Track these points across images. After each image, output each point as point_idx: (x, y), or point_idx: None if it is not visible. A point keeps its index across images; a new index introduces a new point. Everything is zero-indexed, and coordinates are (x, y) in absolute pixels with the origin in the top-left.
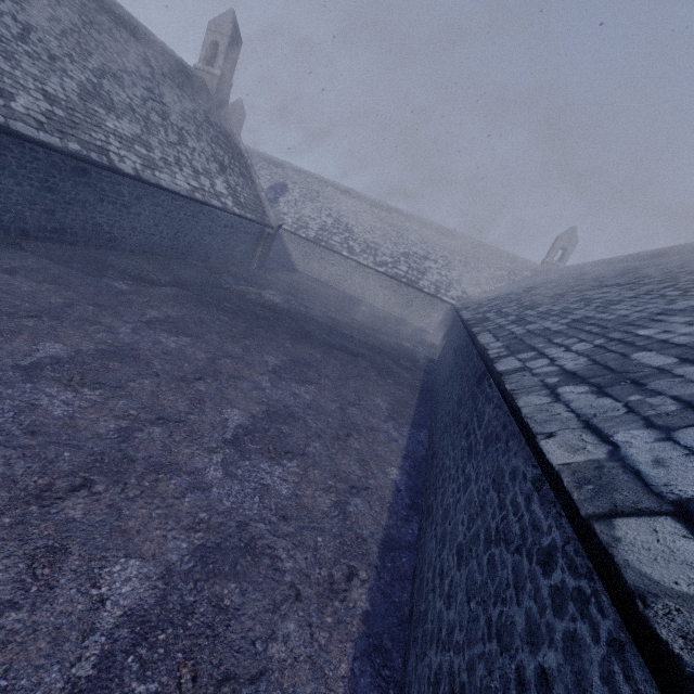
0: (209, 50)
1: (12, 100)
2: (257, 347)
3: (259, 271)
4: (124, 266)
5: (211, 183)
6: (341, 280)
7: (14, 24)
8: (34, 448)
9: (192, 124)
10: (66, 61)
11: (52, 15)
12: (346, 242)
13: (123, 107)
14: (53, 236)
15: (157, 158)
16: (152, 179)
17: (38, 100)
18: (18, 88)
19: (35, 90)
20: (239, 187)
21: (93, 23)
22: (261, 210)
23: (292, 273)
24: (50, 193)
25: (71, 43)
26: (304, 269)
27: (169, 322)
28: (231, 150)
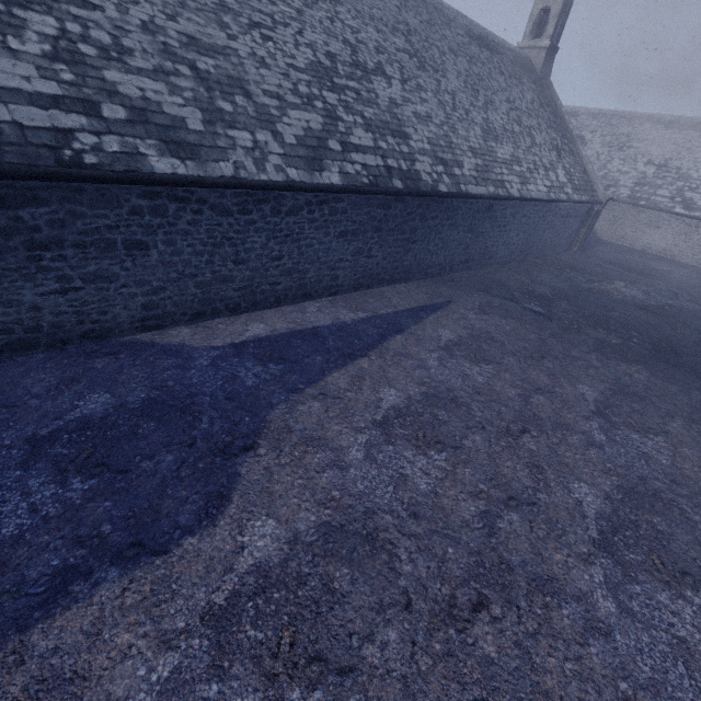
0: (536, 21)
1: (462, 167)
2: (698, 371)
3: (580, 255)
4: (512, 283)
5: (555, 176)
6: (667, 245)
7: (448, 98)
8: (691, 498)
9: (533, 117)
10: (471, 110)
11: (456, 72)
12: (679, 194)
13: (500, 132)
14: (462, 266)
15: (525, 171)
16: (527, 194)
17: (470, 158)
18: (462, 154)
19: (467, 150)
20: (571, 168)
21: (471, 58)
22: (589, 186)
23: (603, 247)
24: (469, 233)
25: (469, 91)
26: (609, 237)
27: (608, 347)
28: (559, 127)
